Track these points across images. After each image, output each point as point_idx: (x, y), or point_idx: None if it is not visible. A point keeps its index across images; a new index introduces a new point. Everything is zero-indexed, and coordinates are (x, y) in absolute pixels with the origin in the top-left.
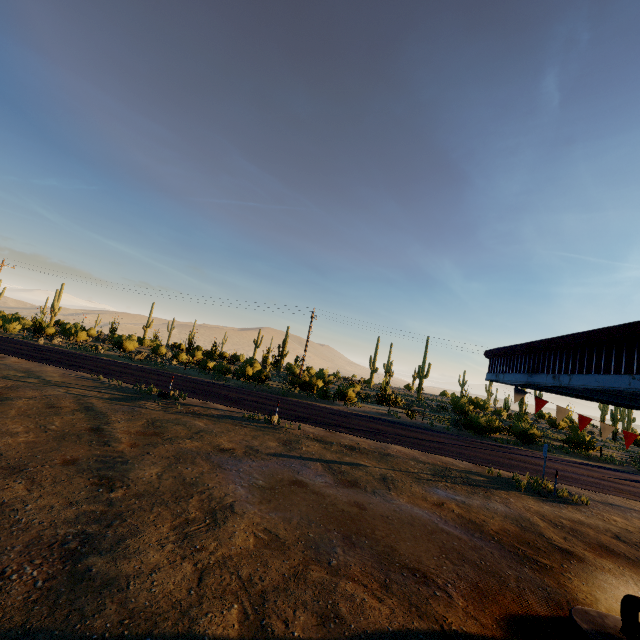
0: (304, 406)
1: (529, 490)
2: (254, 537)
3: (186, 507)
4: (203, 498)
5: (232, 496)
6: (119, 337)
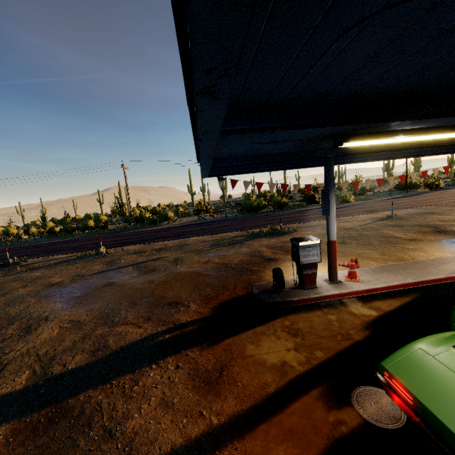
0: (135, 234)
1: (268, 234)
2: (59, 329)
3: (5, 332)
4: (23, 321)
5: (49, 311)
6: None
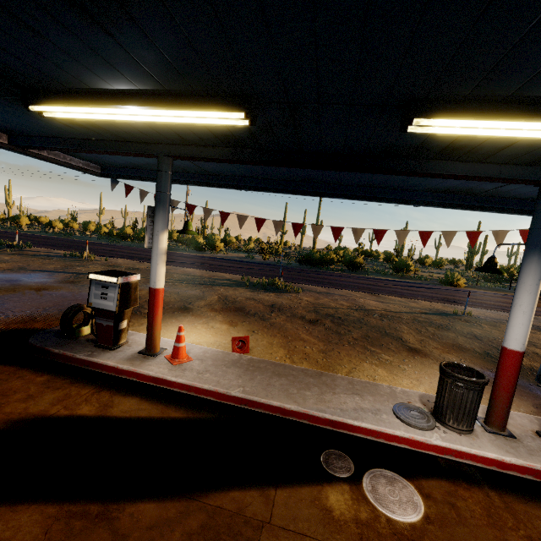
0: None
1: (261, 287)
2: None
3: None
4: None
5: None
6: (61, 221)
